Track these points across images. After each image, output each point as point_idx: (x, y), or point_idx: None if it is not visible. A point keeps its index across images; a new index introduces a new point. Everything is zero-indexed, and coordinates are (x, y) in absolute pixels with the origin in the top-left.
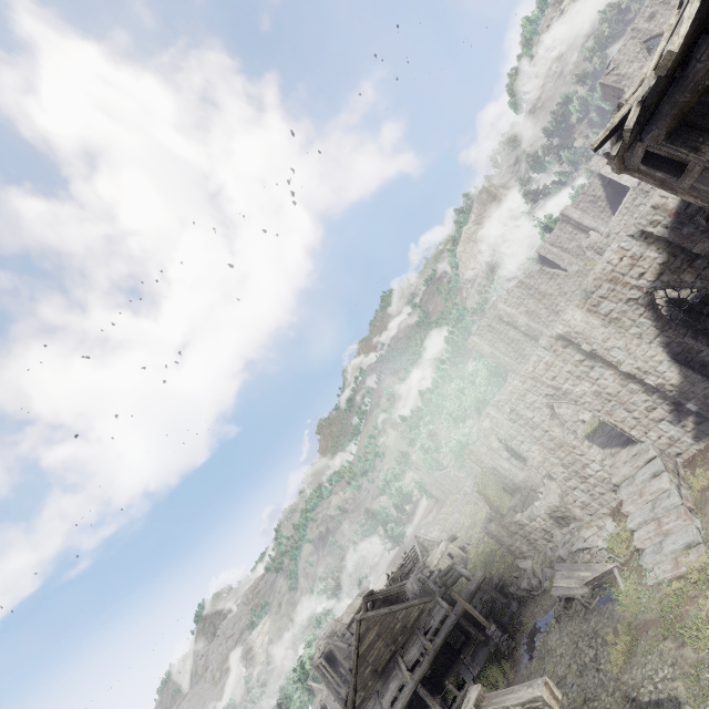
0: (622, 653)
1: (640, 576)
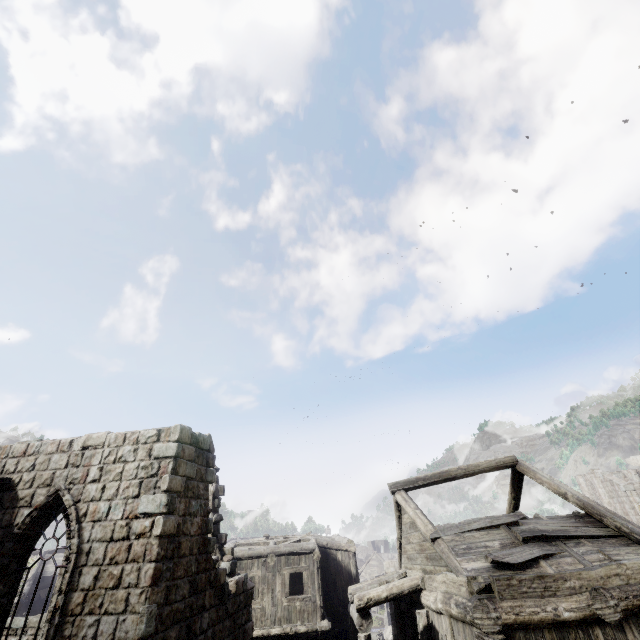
0: None
1: None
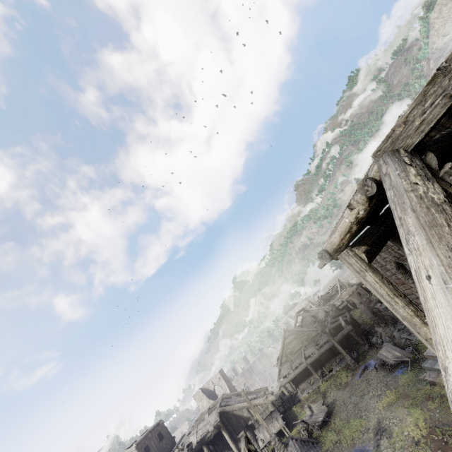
0: (387, 401)
1: (420, 371)
